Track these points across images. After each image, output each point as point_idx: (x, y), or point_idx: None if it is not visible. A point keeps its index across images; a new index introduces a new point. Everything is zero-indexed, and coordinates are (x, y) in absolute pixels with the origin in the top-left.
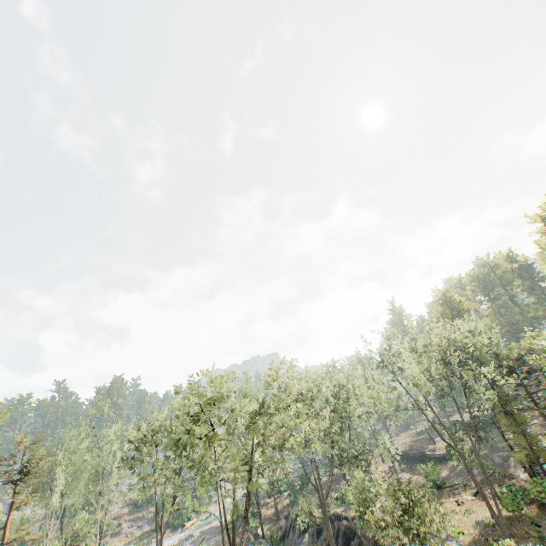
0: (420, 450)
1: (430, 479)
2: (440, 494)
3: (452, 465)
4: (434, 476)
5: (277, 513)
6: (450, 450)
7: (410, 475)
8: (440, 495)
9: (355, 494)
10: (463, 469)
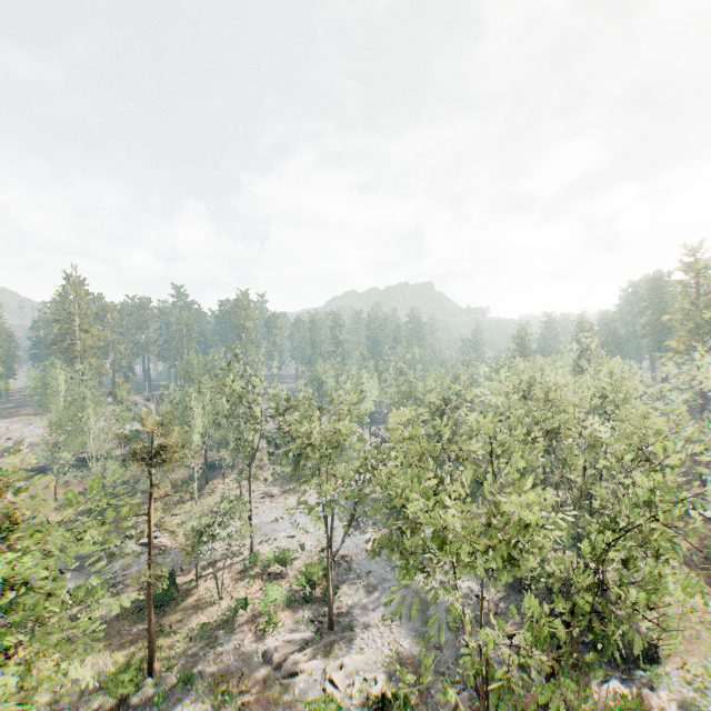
0: None
1: None
2: None
3: None
4: None
5: None
6: None
7: None
8: None
9: None
10: None
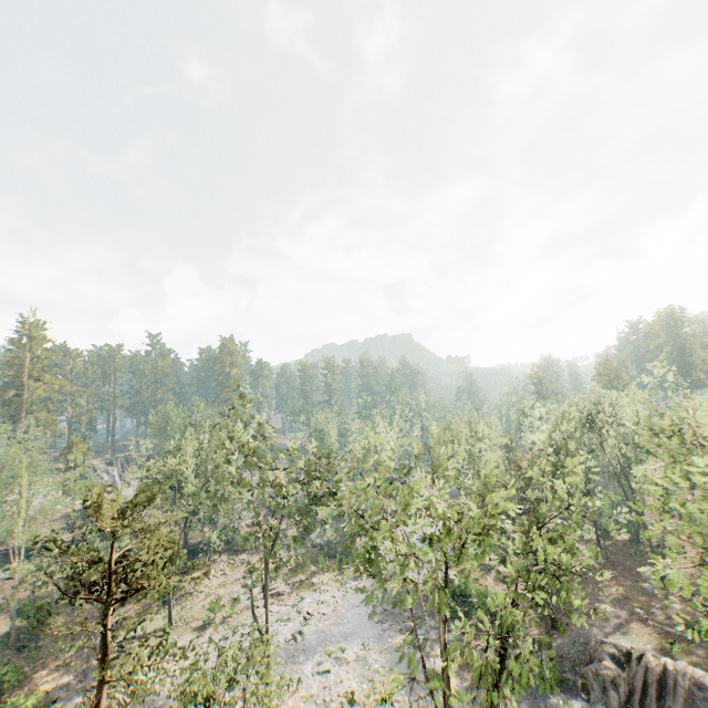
0: None
1: None
2: None
3: None
4: None
5: (551, 617)
6: None
7: None
8: None
9: None
10: None
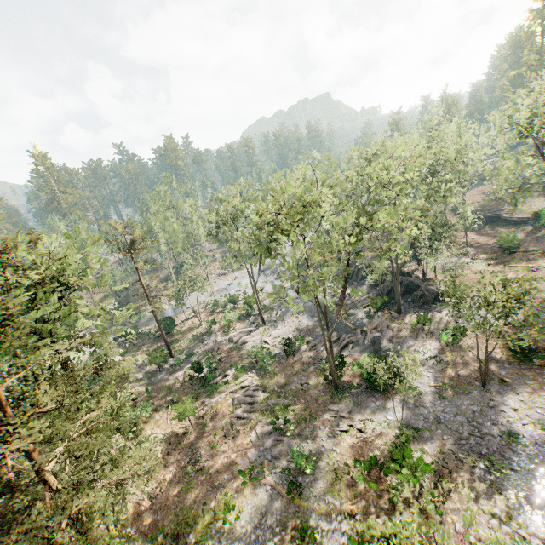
0: (494, 211)
1: (505, 246)
2: (510, 258)
3: (531, 229)
4: (512, 244)
5: (339, 259)
6: (537, 216)
7: (476, 235)
8: (510, 259)
9: (446, 283)
10: (544, 235)
